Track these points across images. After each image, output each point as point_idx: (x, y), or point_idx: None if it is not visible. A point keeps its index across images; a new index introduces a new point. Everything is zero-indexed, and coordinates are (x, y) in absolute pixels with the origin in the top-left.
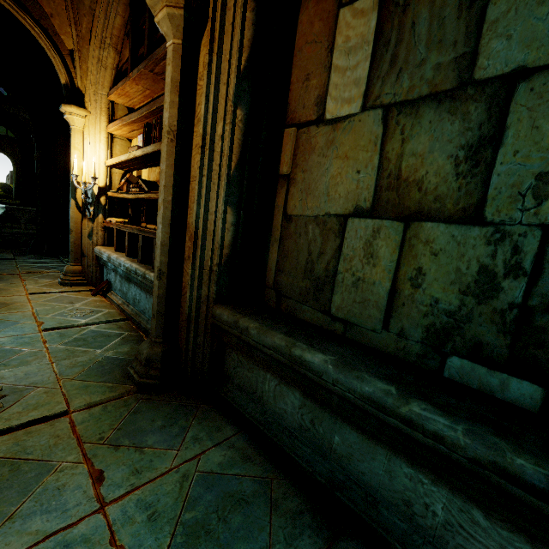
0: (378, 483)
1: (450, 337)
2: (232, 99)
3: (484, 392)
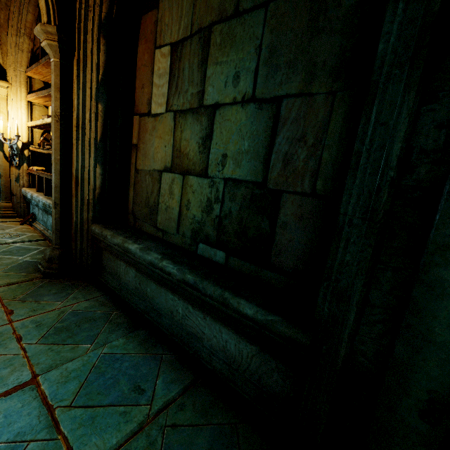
0: (163, 306)
1: (199, 234)
2: (94, 98)
3: (209, 259)
